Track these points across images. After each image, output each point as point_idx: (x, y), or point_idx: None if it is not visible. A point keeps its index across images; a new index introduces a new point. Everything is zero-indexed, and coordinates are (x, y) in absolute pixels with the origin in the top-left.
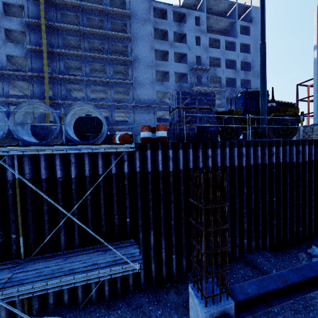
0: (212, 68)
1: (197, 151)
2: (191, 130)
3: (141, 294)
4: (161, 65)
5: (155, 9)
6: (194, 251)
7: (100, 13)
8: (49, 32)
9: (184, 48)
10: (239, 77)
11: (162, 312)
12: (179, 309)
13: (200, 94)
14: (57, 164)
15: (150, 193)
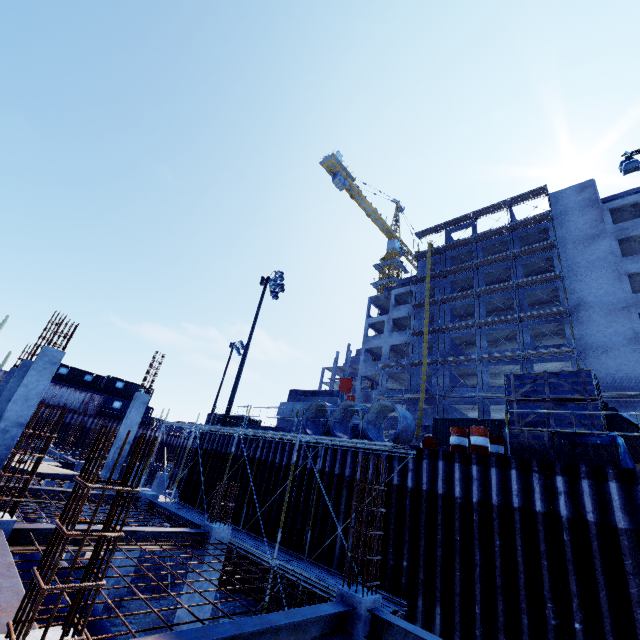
0: None
1: (530, 476)
2: (537, 439)
3: None
4: None
5: (617, 210)
6: None
7: (504, 261)
8: (435, 308)
9: None
10: None
11: None
12: None
13: (556, 374)
14: (348, 461)
15: (438, 531)
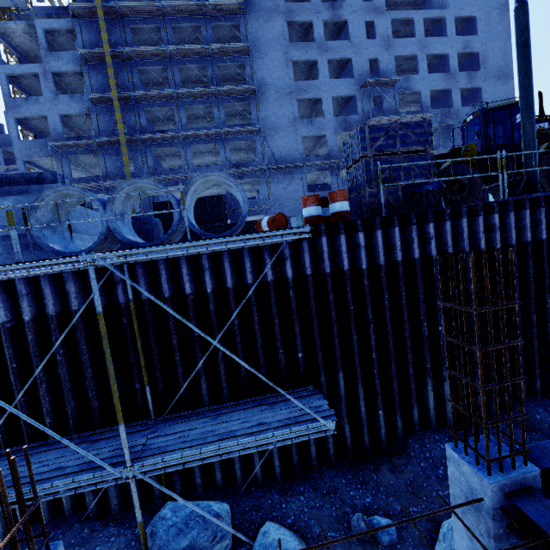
0: (403, 77)
1: (408, 229)
2: (391, 194)
3: (333, 472)
4: (307, 88)
5: None
6: (415, 403)
7: (193, 14)
8: (117, 66)
9: (346, 49)
10: (456, 86)
11: (372, 500)
12: (402, 496)
13: (403, 125)
14: (184, 274)
15: (332, 309)
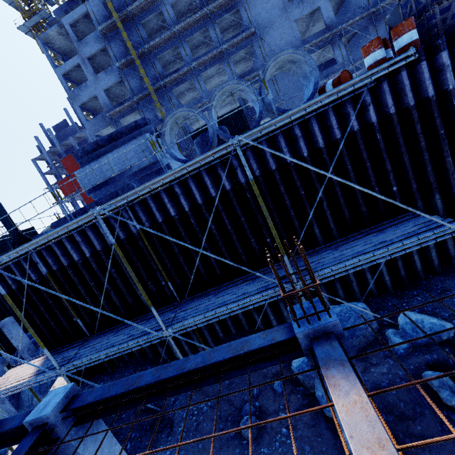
0: None
1: None
2: None
3: (441, 278)
4: None
5: None
6: None
7: None
8: (126, 28)
9: None
10: None
11: None
12: None
13: None
14: (282, 147)
15: (421, 139)
